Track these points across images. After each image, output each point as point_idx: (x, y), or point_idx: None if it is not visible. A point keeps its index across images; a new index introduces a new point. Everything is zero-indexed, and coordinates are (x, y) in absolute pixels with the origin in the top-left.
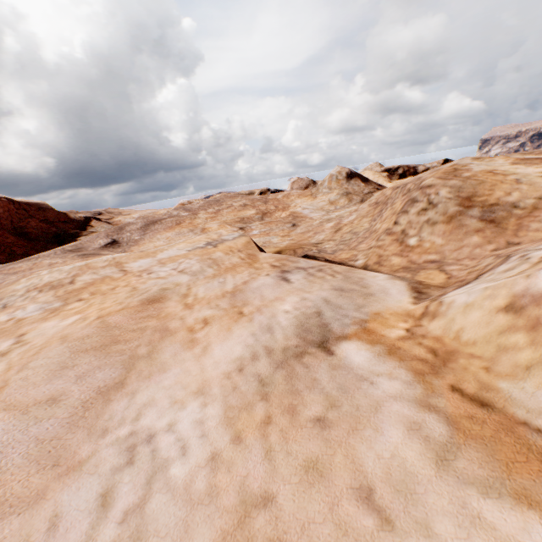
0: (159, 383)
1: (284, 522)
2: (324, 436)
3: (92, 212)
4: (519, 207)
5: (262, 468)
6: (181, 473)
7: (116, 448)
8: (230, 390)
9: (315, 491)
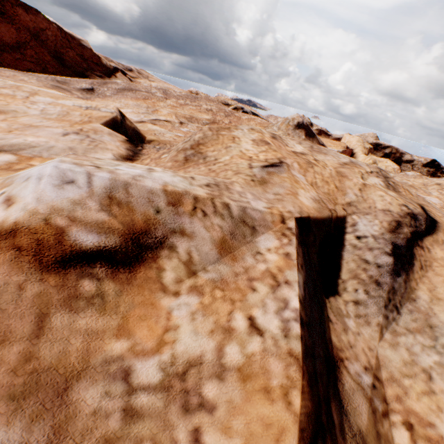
0: None
1: None
2: None
3: (125, 67)
4: (205, 160)
5: None
6: None
7: None
8: None
9: None
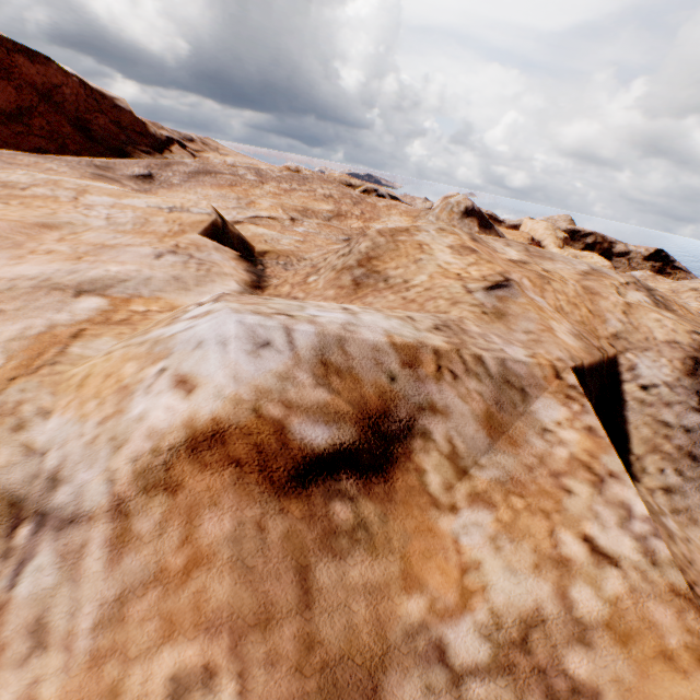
0: None
1: None
2: None
3: (182, 135)
4: (387, 282)
5: None
6: None
7: None
8: None
9: None
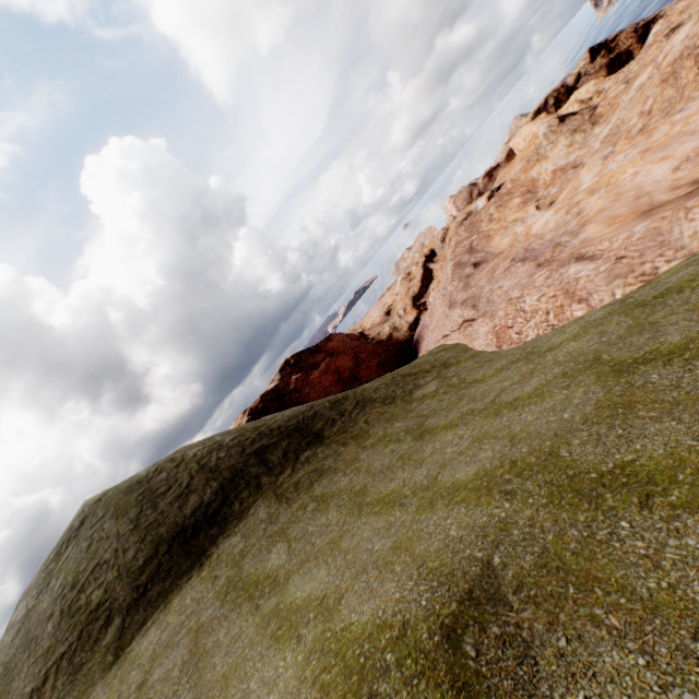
0: None
1: None
2: None
3: None
4: None
5: None
6: None
7: None
8: None
9: None
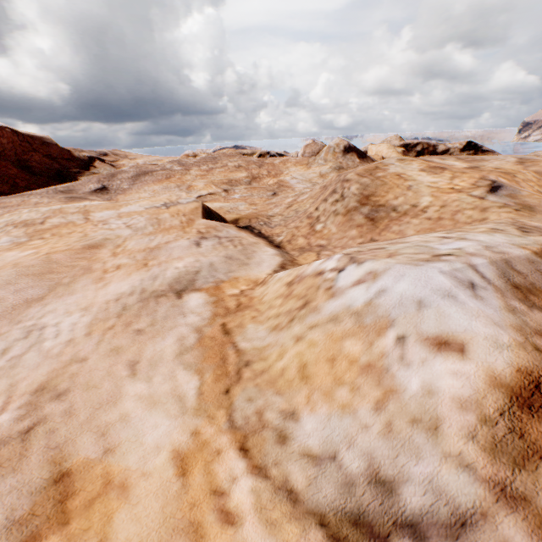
0: (65, 301)
1: (84, 368)
2: (135, 338)
3: (97, 153)
4: (396, 211)
5: (92, 348)
6: (49, 345)
7: (22, 330)
8: (103, 310)
9: (109, 359)
